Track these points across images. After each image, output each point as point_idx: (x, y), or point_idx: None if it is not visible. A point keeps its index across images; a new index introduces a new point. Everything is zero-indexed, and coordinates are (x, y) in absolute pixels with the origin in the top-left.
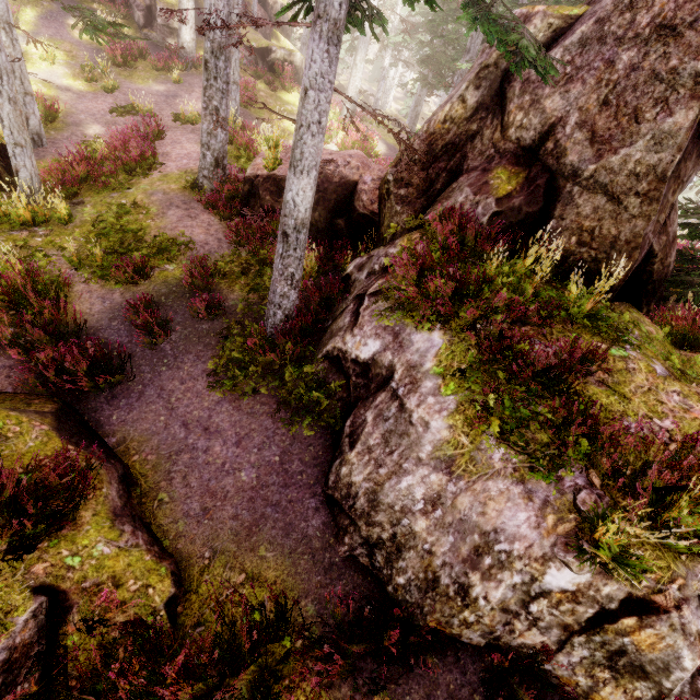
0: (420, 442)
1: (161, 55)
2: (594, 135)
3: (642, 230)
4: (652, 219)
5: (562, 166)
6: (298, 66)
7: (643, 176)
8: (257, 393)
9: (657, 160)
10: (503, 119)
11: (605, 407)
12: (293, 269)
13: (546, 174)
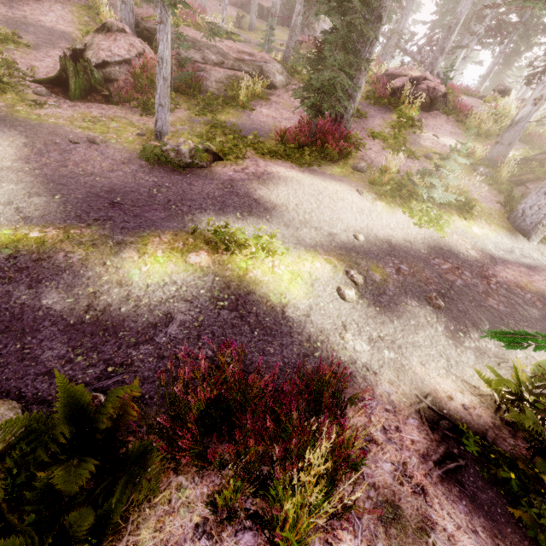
0: None
1: None
2: None
3: None
4: None
5: None
6: None
7: None
8: None
9: None
10: None
11: None
12: None
13: None
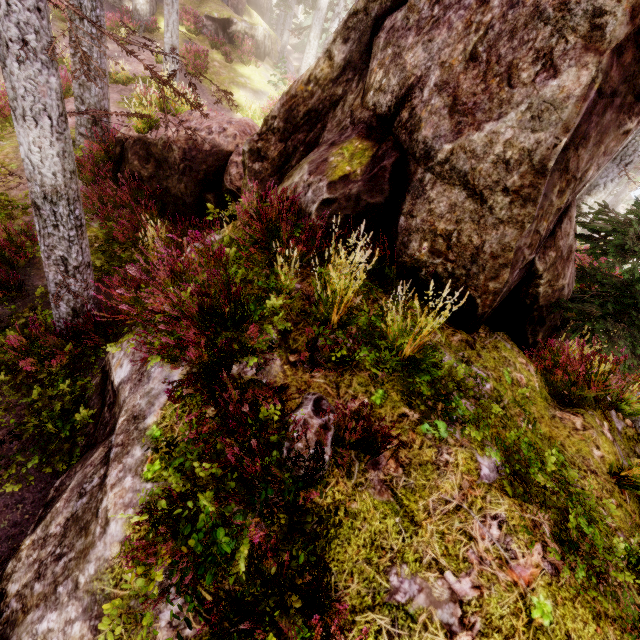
0: (88, 554)
1: (111, 14)
2: (455, 101)
3: (513, 241)
4: (527, 227)
5: (414, 144)
6: (259, 40)
7: (515, 165)
8: (3, 409)
9: (535, 142)
10: (366, 81)
11: (373, 537)
12: (63, 252)
13: (396, 153)
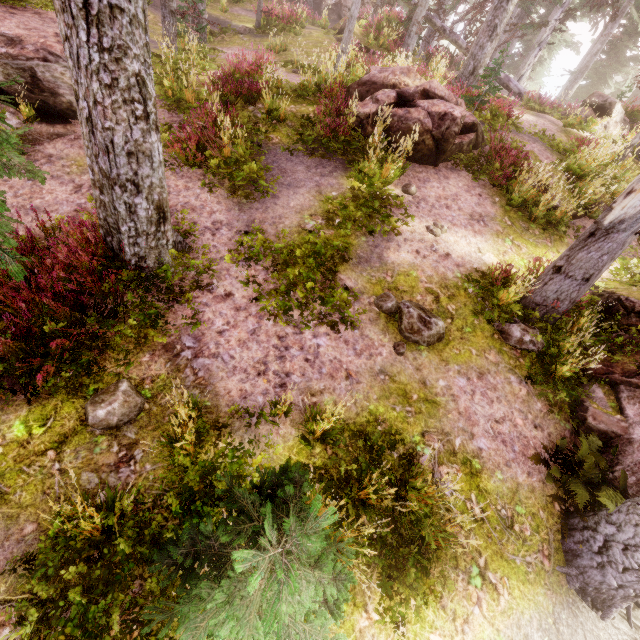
0: None
1: None
2: None
3: None
4: None
5: None
6: None
7: None
8: None
9: None
10: None
11: None
12: None
13: None
